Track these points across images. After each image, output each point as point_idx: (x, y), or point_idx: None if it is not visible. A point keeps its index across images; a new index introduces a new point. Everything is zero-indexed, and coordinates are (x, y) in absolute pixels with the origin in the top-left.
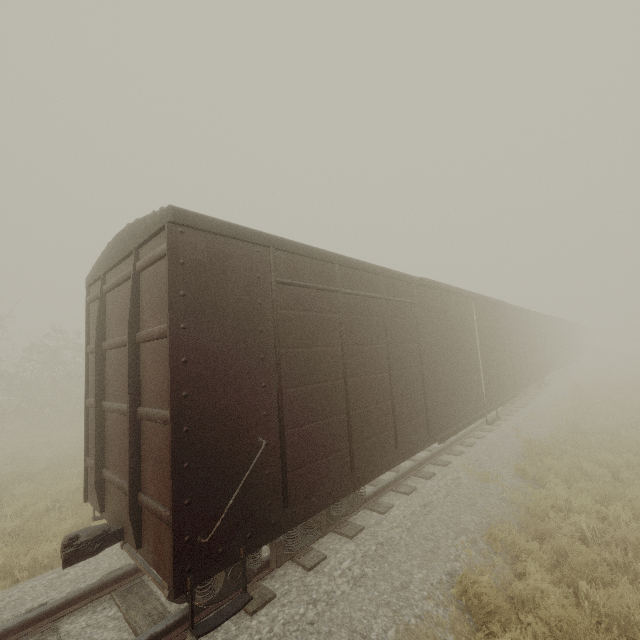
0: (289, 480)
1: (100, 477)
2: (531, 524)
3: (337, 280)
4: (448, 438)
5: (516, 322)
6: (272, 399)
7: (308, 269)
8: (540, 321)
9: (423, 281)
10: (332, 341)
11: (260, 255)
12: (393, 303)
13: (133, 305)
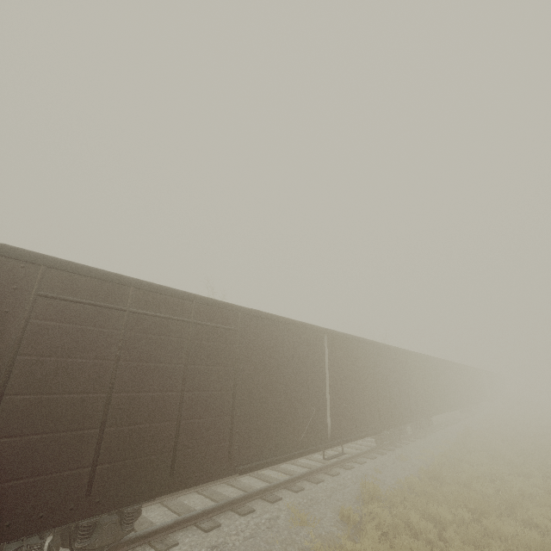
0: None
1: None
2: None
3: (128, 300)
4: (256, 469)
5: (389, 360)
6: None
7: (91, 288)
8: (426, 362)
9: (250, 311)
10: (103, 355)
11: (26, 270)
12: (206, 327)
13: None
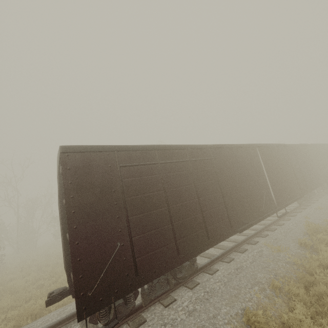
0: (138, 262)
1: None
2: (302, 277)
3: (157, 158)
4: (246, 229)
5: (296, 153)
6: (123, 223)
7: (138, 156)
8: (318, 148)
9: (215, 146)
10: (157, 188)
11: (110, 156)
12: (196, 161)
13: (60, 188)
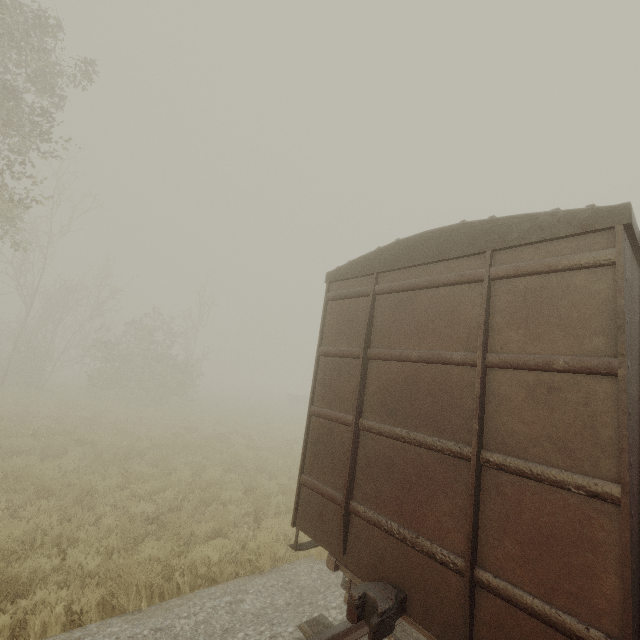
0: None
1: (347, 510)
2: None
3: None
4: None
5: None
6: None
7: None
8: None
9: None
10: None
11: None
12: None
13: (485, 318)
